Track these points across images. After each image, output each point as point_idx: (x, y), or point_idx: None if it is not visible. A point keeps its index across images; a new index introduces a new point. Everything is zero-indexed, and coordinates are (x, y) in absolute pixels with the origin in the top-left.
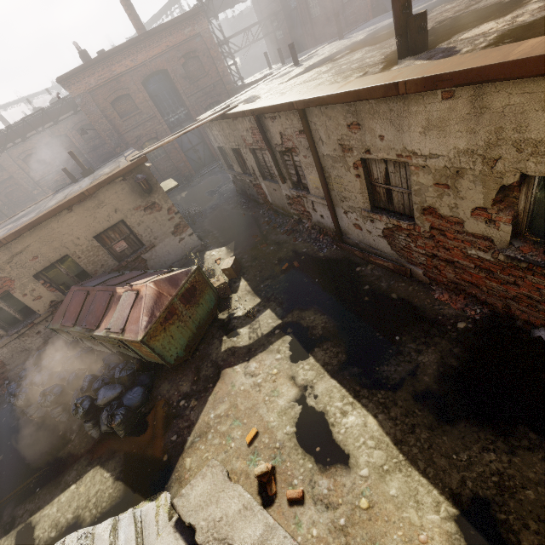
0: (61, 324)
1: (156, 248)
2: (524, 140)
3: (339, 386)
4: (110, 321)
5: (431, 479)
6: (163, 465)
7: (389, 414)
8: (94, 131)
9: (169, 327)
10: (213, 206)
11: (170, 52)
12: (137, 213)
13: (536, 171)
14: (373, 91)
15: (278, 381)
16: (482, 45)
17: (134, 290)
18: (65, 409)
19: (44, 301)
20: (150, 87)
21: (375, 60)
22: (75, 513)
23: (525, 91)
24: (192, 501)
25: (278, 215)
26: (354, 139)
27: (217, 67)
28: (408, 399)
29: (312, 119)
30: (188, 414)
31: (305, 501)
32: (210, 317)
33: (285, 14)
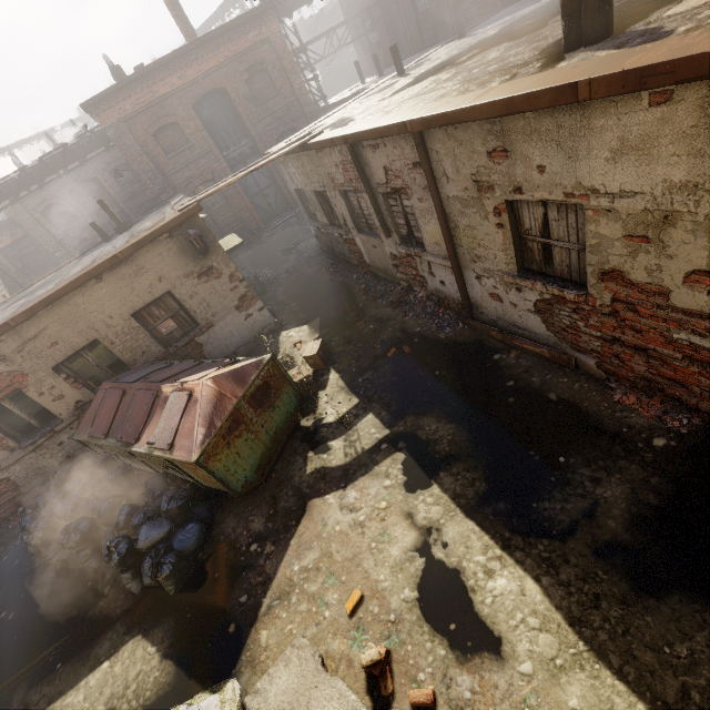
0: (89, 434)
1: (214, 328)
2: None
3: (479, 530)
4: (153, 432)
5: (632, 685)
6: (228, 639)
7: (558, 576)
8: (133, 173)
9: (235, 441)
10: (289, 269)
11: (230, 64)
12: (189, 281)
13: None
14: (534, 99)
15: (389, 520)
16: None
17: (185, 390)
18: (96, 551)
19: (68, 401)
20: (204, 112)
21: (524, 58)
22: (108, 703)
23: None
24: (271, 702)
25: (379, 280)
26: (497, 172)
27: (292, 83)
28: (585, 554)
29: (432, 146)
30: (262, 564)
31: (437, 707)
32: (290, 424)
33: (382, 9)
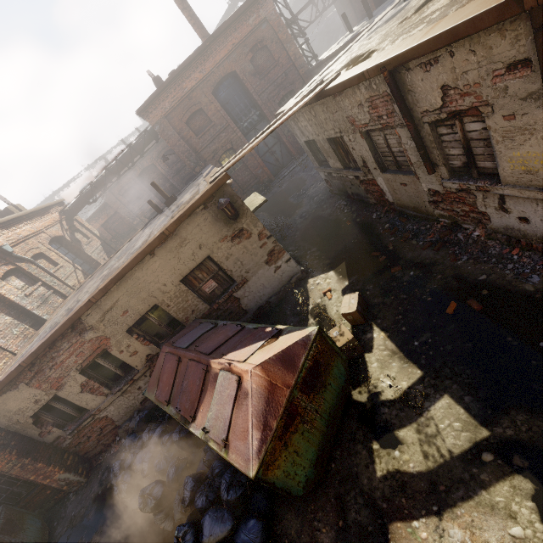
0: (155, 396)
1: (248, 283)
2: None
3: None
4: (207, 415)
5: None
6: None
7: None
8: (176, 155)
9: (291, 438)
10: (303, 214)
11: (237, 50)
12: (224, 245)
13: None
14: None
15: None
16: None
17: (233, 373)
18: (168, 514)
19: (140, 355)
20: (220, 95)
21: None
22: None
23: None
24: None
25: (407, 218)
26: None
27: (287, 51)
28: None
29: None
30: None
31: None
32: (342, 399)
33: None
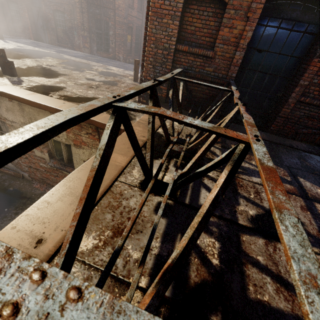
0: None
1: None
2: None
3: None
4: None
5: None
6: None
7: None
8: None
9: None
10: None
11: None
12: None
13: None
14: None
15: None
16: (29, 86)
17: None
18: None
19: None
20: None
21: None
22: None
23: (32, 108)
24: None
25: None
26: None
27: None
28: None
29: None
30: None
31: None
32: None
33: None
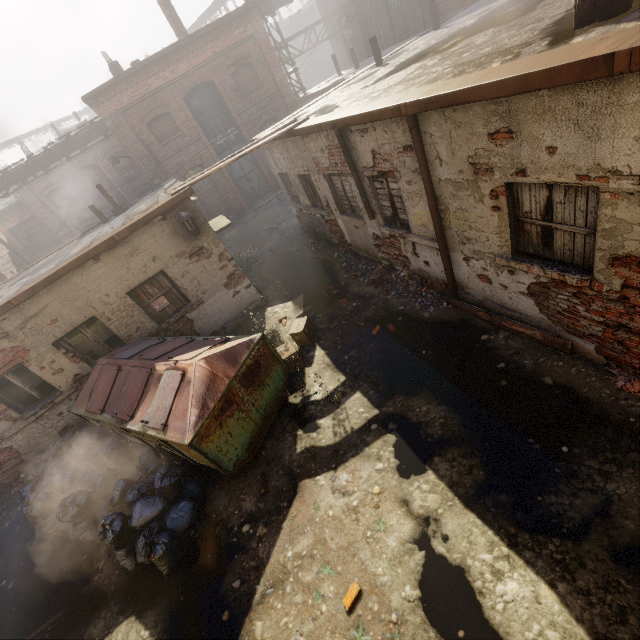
0: (86, 408)
1: (204, 304)
2: None
3: (481, 523)
4: (147, 410)
5: None
6: (222, 627)
7: (575, 582)
8: (129, 159)
9: (227, 421)
10: (272, 248)
11: (217, 59)
12: (181, 261)
13: None
14: (556, 74)
15: (383, 506)
16: None
17: (178, 369)
18: (92, 524)
19: (67, 374)
20: (193, 103)
21: (523, 39)
22: None
23: None
24: None
25: (360, 259)
26: (499, 154)
27: (274, 76)
28: (603, 559)
29: (426, 129)
30: (255, 547)
31: None
32: (279, 401)
33: (356, 7)
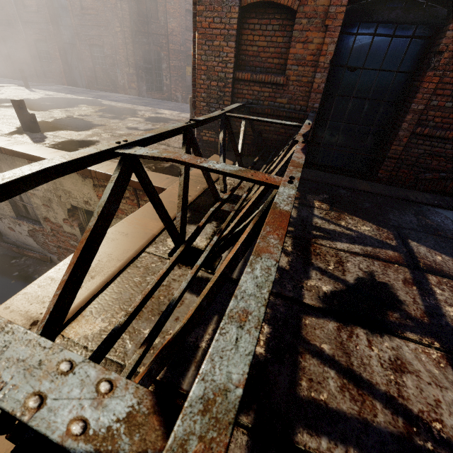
0: None
1: None
2: (65, 190)
3: None
4: None
5: None
6: None
7: None
8: None
9: None
10: None
11: None
12: None
13: (74, 204)
14: None
15: None
16: (53, 143)
17: None
18: None
19: None
20: None
21: (15, 124)
22: None
23: None
24: None
25: None
26: None
27: None
28: None
29: None
30: None
31: None
32: None
33: None
